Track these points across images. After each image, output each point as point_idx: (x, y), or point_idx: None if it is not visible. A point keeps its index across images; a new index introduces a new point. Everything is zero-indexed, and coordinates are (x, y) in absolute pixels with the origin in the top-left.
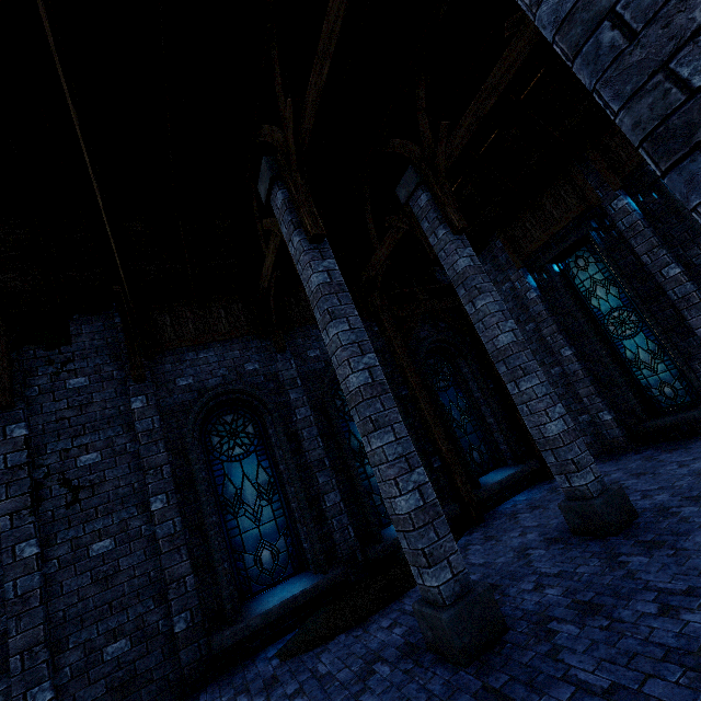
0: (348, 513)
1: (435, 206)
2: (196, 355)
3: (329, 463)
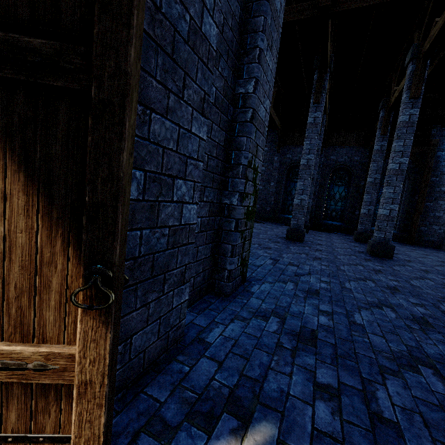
0: (315, 210)
1: (382, 120)
2: (294, 148)
3: (317, 194)
